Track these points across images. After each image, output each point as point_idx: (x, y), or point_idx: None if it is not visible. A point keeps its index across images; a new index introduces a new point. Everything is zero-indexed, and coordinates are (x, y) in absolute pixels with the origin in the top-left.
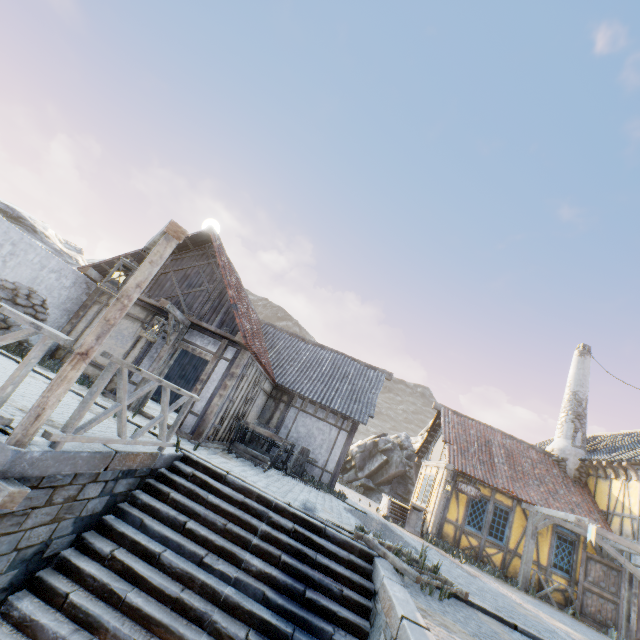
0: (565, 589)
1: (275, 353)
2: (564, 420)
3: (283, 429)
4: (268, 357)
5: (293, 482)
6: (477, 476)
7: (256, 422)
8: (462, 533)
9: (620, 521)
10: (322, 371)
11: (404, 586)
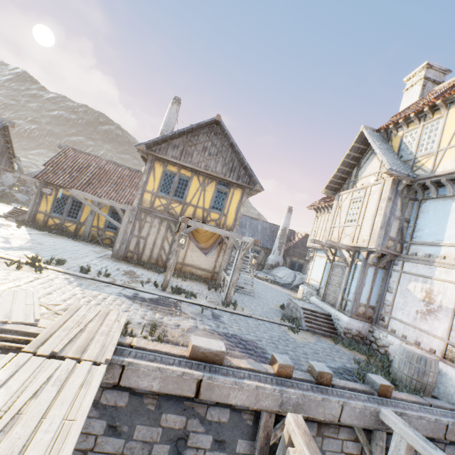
0: (113, 237)
1: None
2: None
3: None
4: None
5: None
6: (56, 183)
7: None
8: (50, 218)
9: None
10: None
11: None
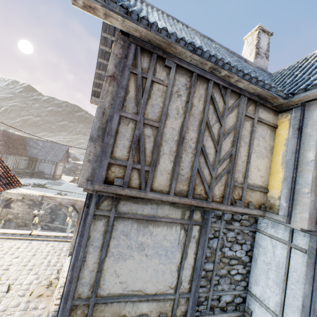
0: None
1: (29, 147)
2: None
3: (36, 168)
4: (25, 149)
5: (33, 179)
6: None
7: (25, 168)
8: None
9: None
10: (46, 150)
11: (28, 187)
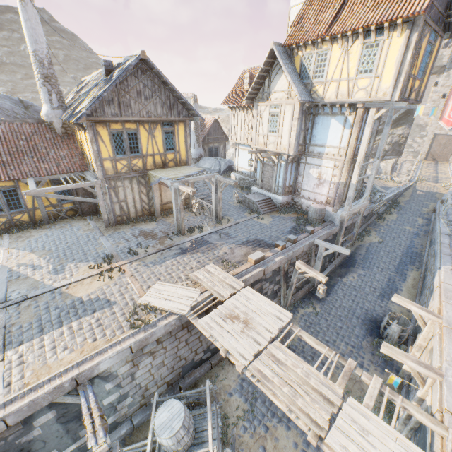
0: (74, 207)
1: None
2: (39, 86)
3: None
4: None
5: None
6: None
7: None
8: None
9: (85, 158)
10: None
11: None
